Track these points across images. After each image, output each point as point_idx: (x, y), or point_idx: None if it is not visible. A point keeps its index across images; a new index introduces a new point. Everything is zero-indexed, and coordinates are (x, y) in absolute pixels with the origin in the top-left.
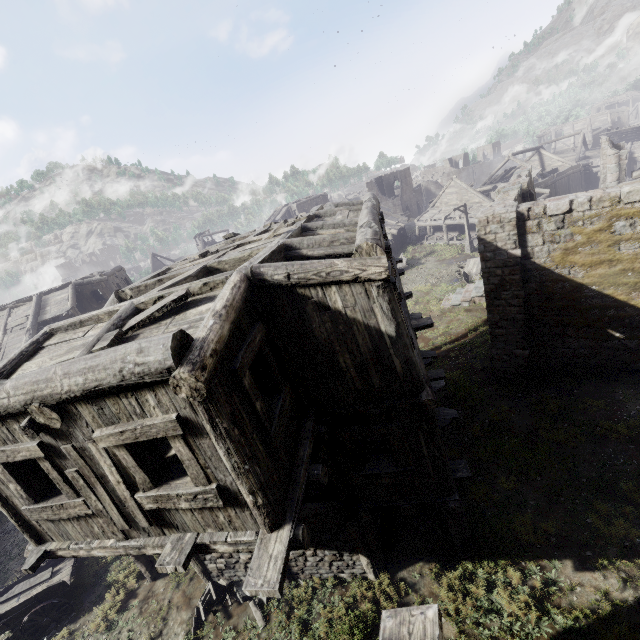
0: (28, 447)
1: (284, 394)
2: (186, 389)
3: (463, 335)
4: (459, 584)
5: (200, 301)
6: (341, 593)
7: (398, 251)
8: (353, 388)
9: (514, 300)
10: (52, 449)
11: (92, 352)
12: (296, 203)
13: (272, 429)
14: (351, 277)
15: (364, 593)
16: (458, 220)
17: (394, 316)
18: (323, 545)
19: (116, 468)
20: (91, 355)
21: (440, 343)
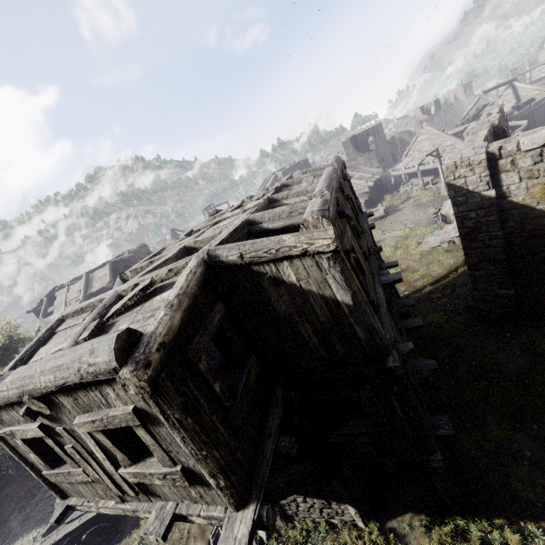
0: (32, 428)
1: (249, 367)
2: (133, 387)
3: (444, 276)
4: (451, 541)
5: (166, 287)
6: (333, 538)
7: (376, 201)
8: (318, 355)
9: (492, 241)
10: (51, 429)
11: (78, 342)
12: (281, 171)
13: (234, 407)
14: (300, 251)
15: (354, 541)
16: (432, 165)
17: (349, 285)
18: (311, 494)
19: (100, 447)
20: (59, 354)
21: (421, 285)
